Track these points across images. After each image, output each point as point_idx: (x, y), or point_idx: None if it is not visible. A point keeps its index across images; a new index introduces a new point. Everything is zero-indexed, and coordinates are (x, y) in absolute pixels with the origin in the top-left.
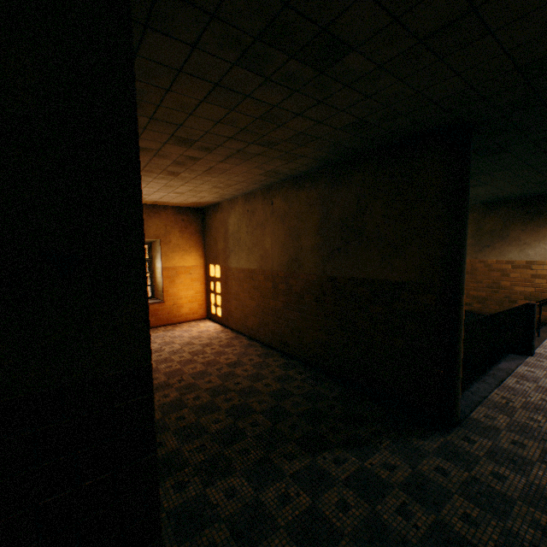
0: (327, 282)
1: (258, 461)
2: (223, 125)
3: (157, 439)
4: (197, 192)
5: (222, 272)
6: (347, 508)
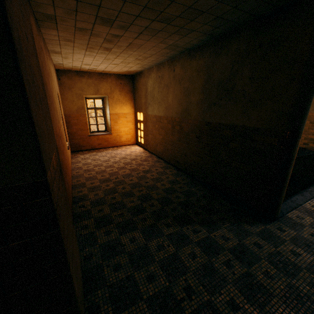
0: (205, 126)
1: (150, 226)
2: (129, 3)
3: (100, 208)
4: (127, 63)
5: (144, 117)
6: (194, 257)
